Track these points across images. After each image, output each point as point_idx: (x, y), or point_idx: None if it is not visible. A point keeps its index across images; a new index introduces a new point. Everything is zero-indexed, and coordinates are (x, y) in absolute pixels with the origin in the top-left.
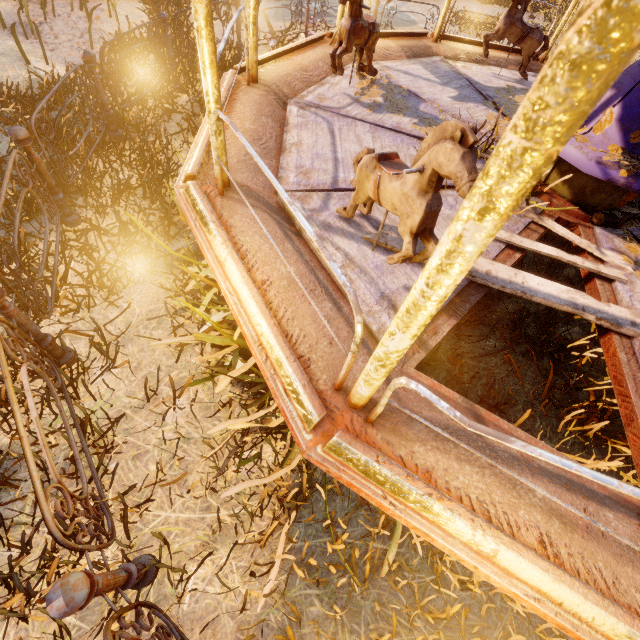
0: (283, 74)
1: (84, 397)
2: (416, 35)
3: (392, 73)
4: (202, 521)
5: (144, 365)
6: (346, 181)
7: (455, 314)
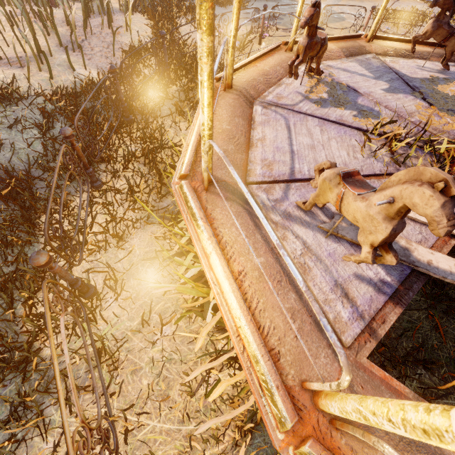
0: (250, 79)
1: (100, 319)
2: (352, 37)
3: (333, 71)
4: (179, 432)
5: (141, 296)
6: (301, 171)
7: (400, 302)
